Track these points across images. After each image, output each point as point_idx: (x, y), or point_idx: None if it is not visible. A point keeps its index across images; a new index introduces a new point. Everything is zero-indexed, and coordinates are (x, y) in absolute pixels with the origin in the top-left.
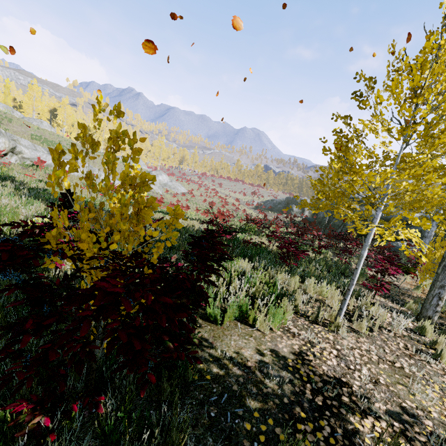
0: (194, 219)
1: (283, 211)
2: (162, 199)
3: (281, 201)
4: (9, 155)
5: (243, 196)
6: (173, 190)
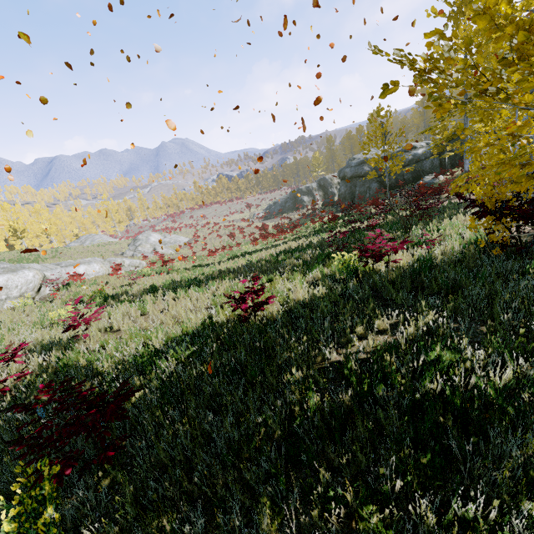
0: (264, 248)
1: (294, 208)
2: (194, 254)
3: (286, 199)
4: (42, 287)
5: (239, 215)
6: (177, 244)
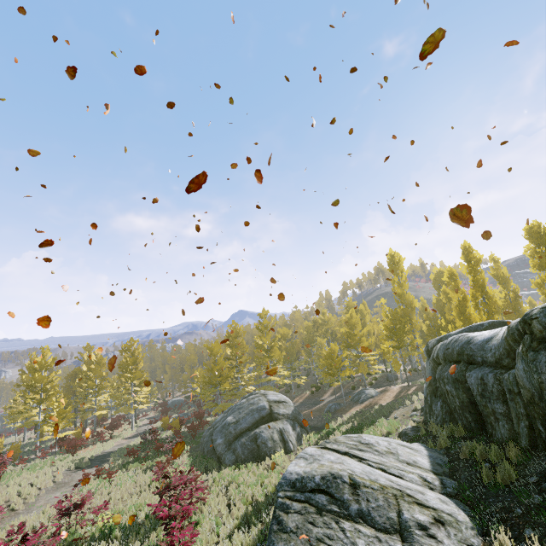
0: None
1: None
2: None
3: None
4: None
5: None
6: None
